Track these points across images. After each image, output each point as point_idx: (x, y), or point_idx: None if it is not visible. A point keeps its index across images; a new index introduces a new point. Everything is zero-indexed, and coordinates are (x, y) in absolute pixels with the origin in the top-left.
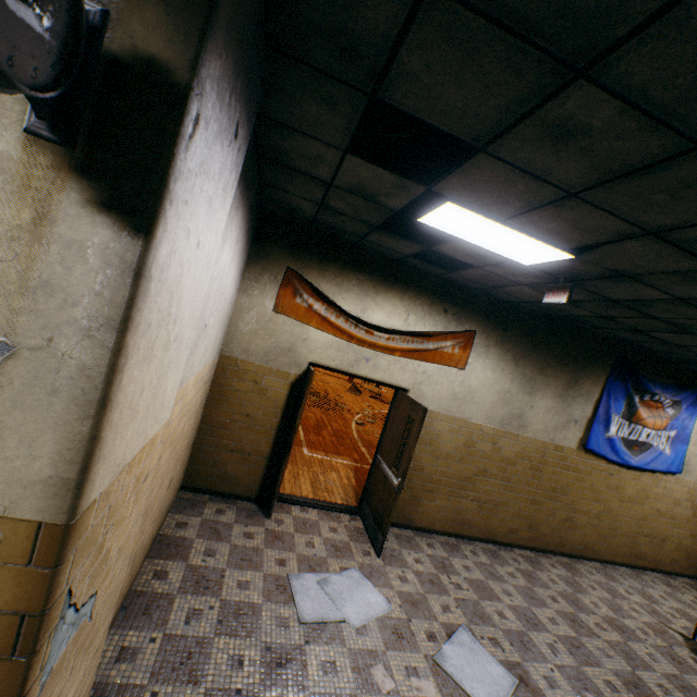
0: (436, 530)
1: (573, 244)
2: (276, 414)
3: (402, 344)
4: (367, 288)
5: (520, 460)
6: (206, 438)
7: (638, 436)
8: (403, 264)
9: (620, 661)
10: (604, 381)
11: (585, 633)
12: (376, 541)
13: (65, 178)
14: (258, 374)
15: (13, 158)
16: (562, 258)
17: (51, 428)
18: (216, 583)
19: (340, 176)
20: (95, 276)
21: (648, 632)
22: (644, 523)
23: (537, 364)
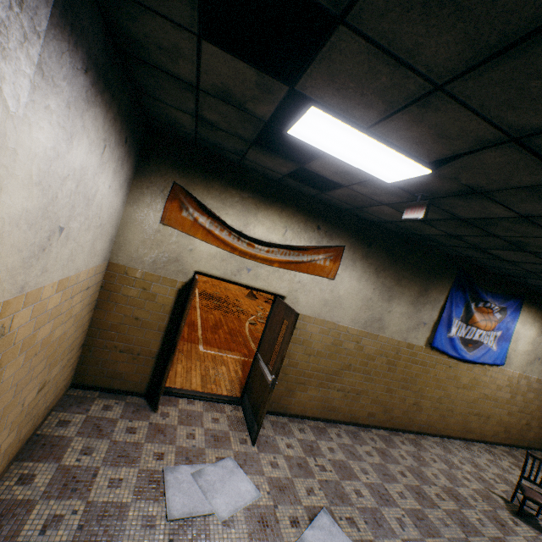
0: (307, 416)
1: (433, 156)
2: (163, 317)
3: (280, 256)
4: (249, 205)
5: (378, 356)
6: (96, 340)
7: (473, 335)
8: (282, 184)
9: (456, 529)
10: (448, 291)
11: (428, 504)
12: (252, 431)
13: None
14: (146, 281)
15: None
16: (421, 174)
17: None
18: (86, 483)
19: (203, 76)
20: None
21: (477, 498)
22: (474, 405)
23: (395, 276)
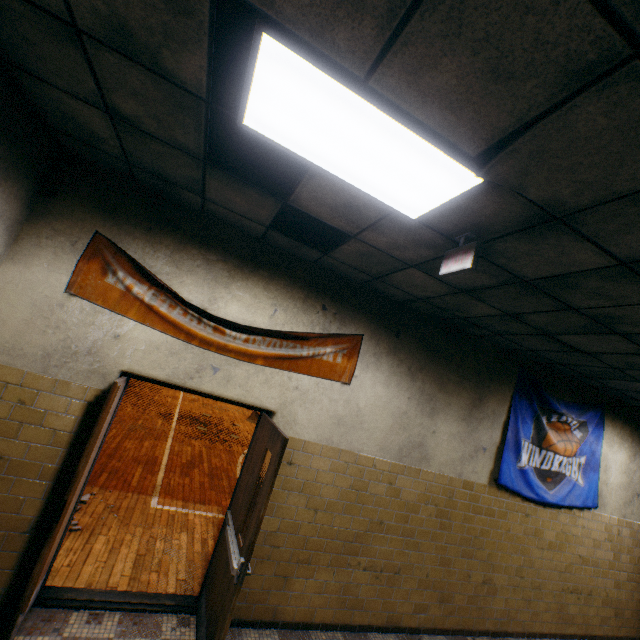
0: (315, 624)
1: (482, 138)
2: (54, 454)
3: (266, 348)
4: (218, 270)
5: (424, 504)
6: None
7: (551, 464)
8: (269, 245)
9: None
10: (510, 400)
11: None
12: None
13: None
14: (28, 388)
15: None
16: (463, 189)
17: None
18: None
19: None
20: None
21: None
22: (568, 575)
23: (437, 378)
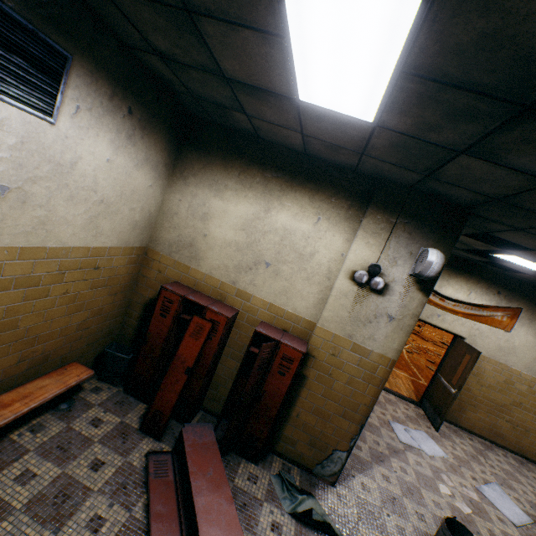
0: (474, 433)
1: None
2: None
3: (463, 309)
4: (443, 274)
5: None
6: None
7: None
8: (470, 261)
9: None
10: None
11: None
12: (435, 422)
13: (413, 283)
14: None
15: (404, 279)
16: None
17: (398, 337)
18: None
19: None
20: (415, 305)
21: None
22: None
23: None
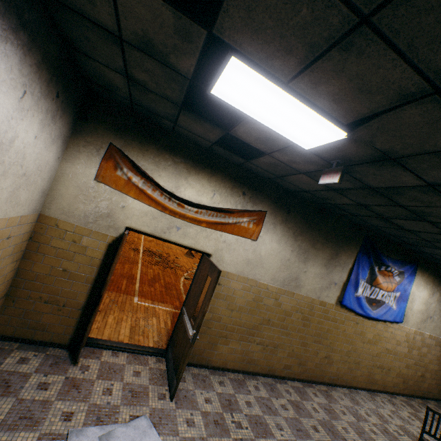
0: (228, 369)
1: (351, 117)
2: (92, 270)
3: (208, 217)
4: (181, 168)
5: (295, 312)
6: (20, 290)
7: (376, 295)
8: (212, 152)
9: None
10: (356, 255)
11: None
12: (171, 385)
13: None
14: (77, 234)
15: None
16: (338, 138)
17: None
18: None
19: (123, 21)
20: None
21: None
22: (377, 358)
23: (310, 240)
